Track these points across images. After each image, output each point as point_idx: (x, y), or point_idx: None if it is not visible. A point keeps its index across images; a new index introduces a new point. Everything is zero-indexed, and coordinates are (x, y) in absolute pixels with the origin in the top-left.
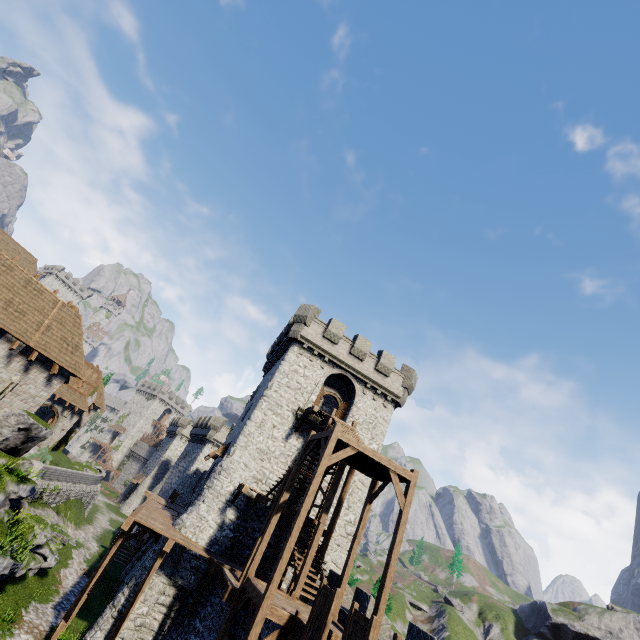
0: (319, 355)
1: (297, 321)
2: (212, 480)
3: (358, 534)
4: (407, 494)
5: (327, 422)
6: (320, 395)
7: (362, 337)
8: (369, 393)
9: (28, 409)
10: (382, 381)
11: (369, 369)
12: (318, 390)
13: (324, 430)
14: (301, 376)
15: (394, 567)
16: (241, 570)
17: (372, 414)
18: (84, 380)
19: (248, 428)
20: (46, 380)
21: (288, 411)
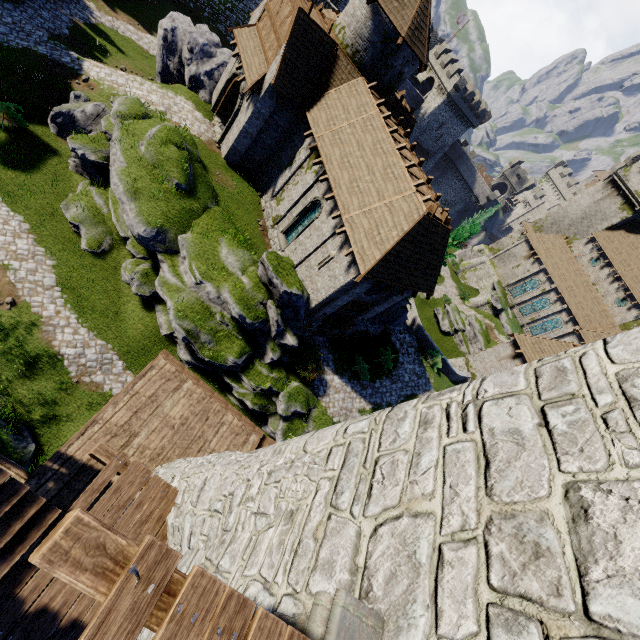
0: None
1: None
2: None
3: None
4: None
5: None
6: None
7: None
8: None
9: (329, 287)
10: None
11: None
12: None
13: None
14: None
15: None
16: None
17: None
18: (362, 275)
19: (295, 439)
20: (348, 265)
21: (352, 545)
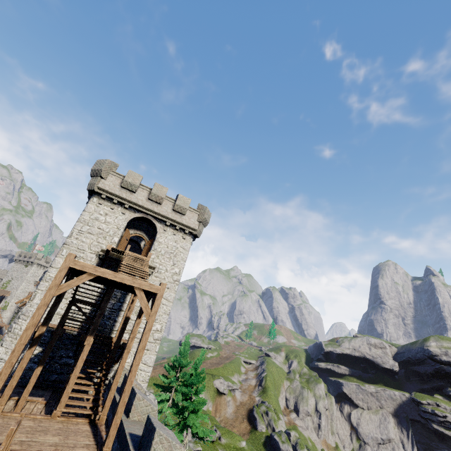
0: (120, 203)
1: (94, 175)
2: (11, 325)
3: (127, 345)
4: (153, 305)
5: (122, 257)
6: (126, 237)
7: (158, 184)
8: (170, 230)
9: None
10: (180, 219)
11: (167, 210)
12: (120, 232)
13: (119, 264)
14: (102, 223)
15: (135, 372)
16: (39, 395)
17: (173, 246)
18: None
19: (48, 274)
20: None
21: (91, 254)
